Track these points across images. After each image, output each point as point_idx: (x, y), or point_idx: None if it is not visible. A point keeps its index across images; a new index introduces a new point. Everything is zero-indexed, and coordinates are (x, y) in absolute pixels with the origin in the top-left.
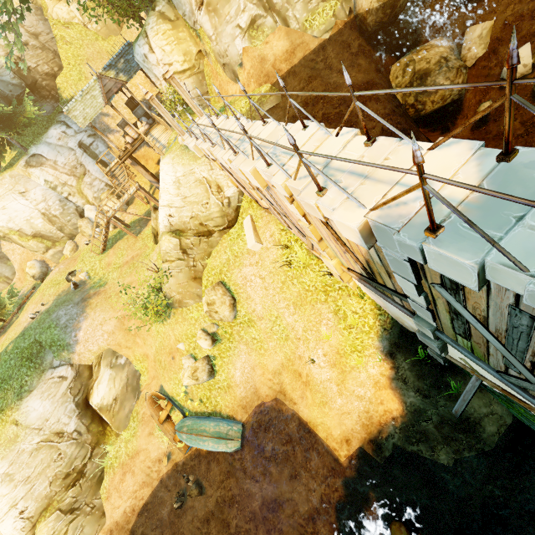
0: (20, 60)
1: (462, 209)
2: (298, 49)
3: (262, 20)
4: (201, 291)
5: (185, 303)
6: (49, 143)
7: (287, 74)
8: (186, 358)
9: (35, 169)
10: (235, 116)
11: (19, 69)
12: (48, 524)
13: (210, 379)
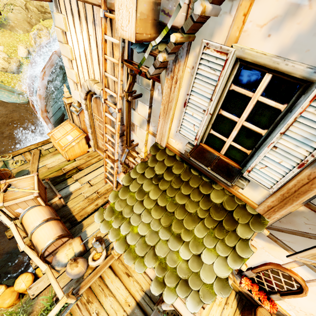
0: None
1: None
2: None
3: None
4: (31, 30)
5: (16, 29)
6: None
7: None
8: (4, 53)
9: None
10: None
11: None
12: None
13: (16, 72)
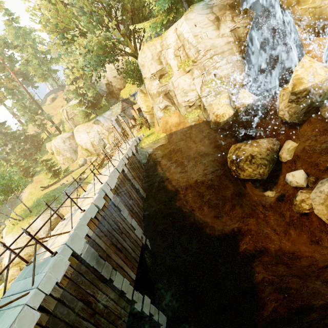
0: (110, 82)
1: (36, 262)
2: (181, 124)
3: (169, 107)
4: None
5: None
6: (104, 116)
7: (174, 133)
8: None
9: (95, 125)
10: (122, 153)
11: (109, 86)
12: (14, 270)
13: None
